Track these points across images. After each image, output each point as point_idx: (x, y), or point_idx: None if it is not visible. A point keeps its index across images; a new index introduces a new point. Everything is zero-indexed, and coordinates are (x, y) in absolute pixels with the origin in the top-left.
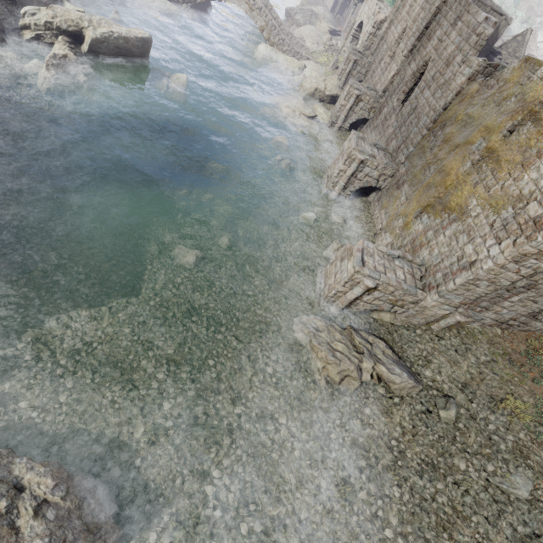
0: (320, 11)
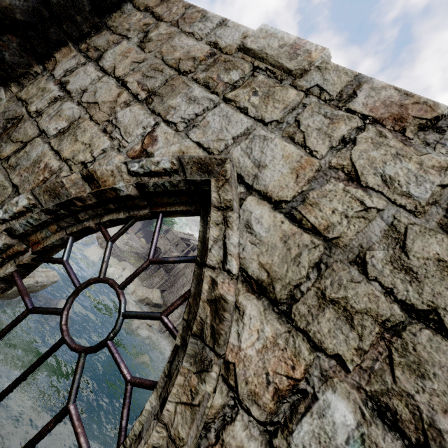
0: None
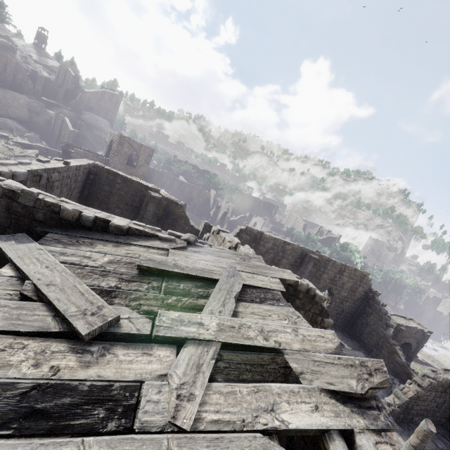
0: (446, 361)
